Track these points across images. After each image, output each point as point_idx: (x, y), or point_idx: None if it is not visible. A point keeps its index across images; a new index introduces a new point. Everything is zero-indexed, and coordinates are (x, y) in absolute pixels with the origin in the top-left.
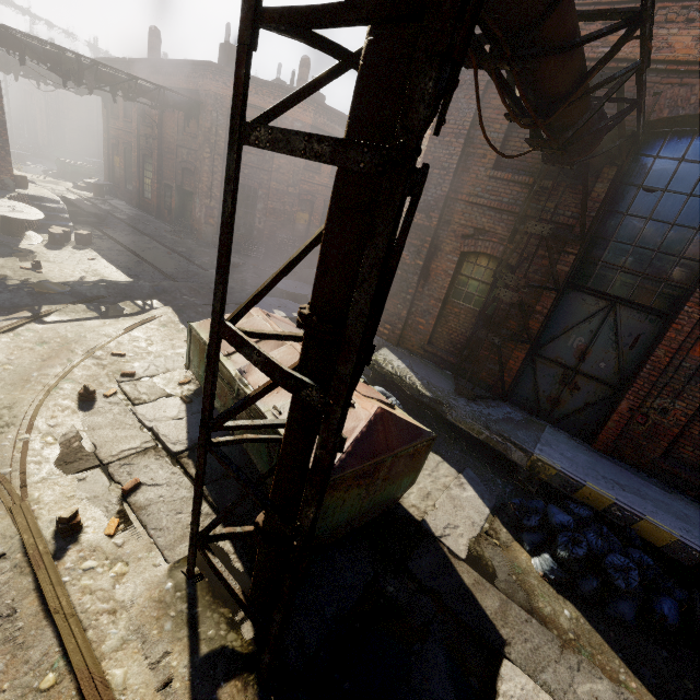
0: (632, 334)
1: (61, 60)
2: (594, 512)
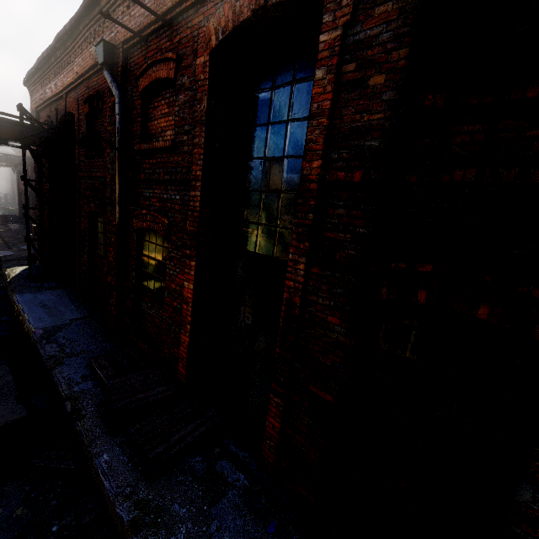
0: None
1: None
2: None
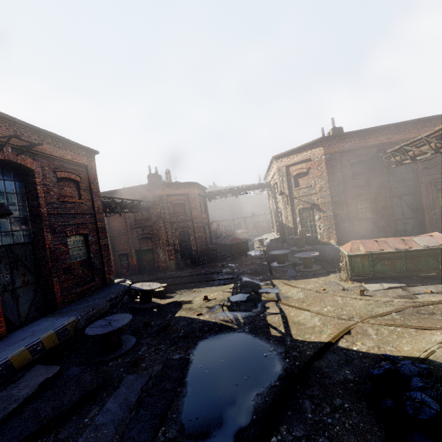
0: (409, 202)
1: (111, 204)
2: None
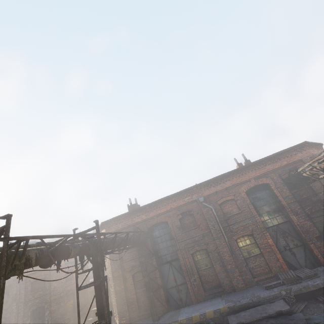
0: (178, 266)
1: None
2: (204, 323)
